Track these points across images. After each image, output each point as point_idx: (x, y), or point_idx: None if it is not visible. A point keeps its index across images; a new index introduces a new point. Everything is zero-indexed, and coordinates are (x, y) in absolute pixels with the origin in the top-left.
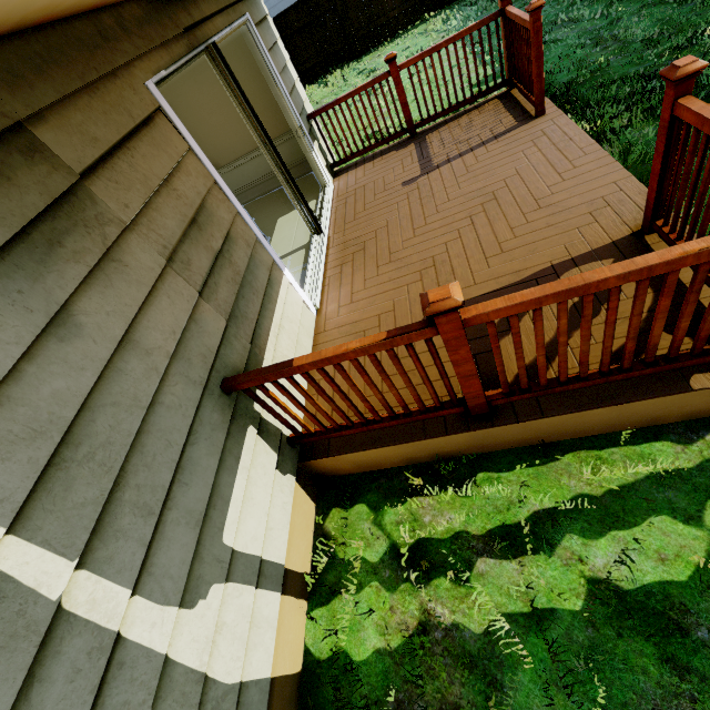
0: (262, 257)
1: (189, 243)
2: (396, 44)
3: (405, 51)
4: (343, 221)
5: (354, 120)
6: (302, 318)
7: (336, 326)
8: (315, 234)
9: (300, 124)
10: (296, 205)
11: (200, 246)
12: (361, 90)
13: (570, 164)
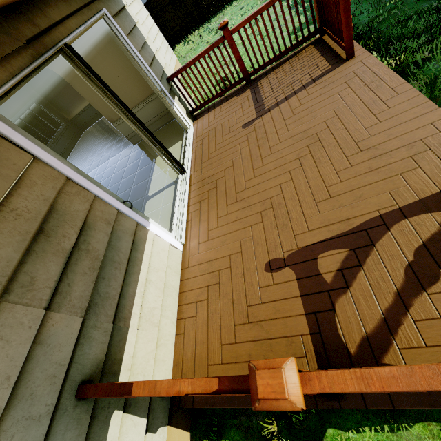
0: (125, 226)
1: (32, 259)
2: (234, 6)
3: (240, 10)
4: (200, 160)
5: (202, 77)
6: (169, 260)
7: (197, 263)
8: (180, 173)
9: (160, 88)
10: (162, 156)
11: (47, 255)
12: (204, 54)
13: (384, 105)
